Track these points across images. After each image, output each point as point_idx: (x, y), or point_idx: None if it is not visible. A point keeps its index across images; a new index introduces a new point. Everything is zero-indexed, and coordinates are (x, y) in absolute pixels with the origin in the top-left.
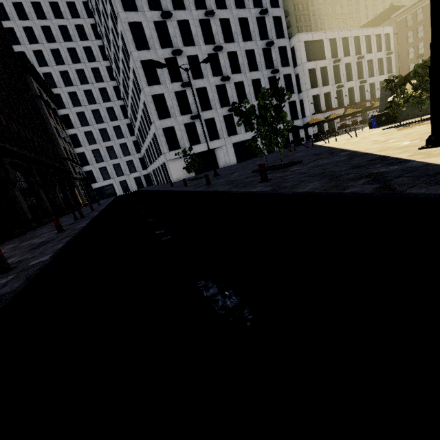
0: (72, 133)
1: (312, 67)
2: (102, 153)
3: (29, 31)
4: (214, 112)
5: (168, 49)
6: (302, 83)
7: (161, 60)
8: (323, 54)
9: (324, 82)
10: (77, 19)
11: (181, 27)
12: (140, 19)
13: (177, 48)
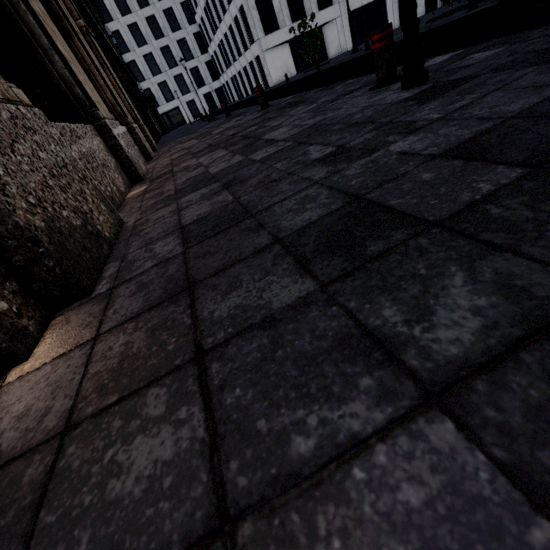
0: (113, 30)
1: None
2: (157, 59)
3: None
4: None
5: None
6: None
7: None
8: None
9: None
10: None
11: None
12: None
13: None
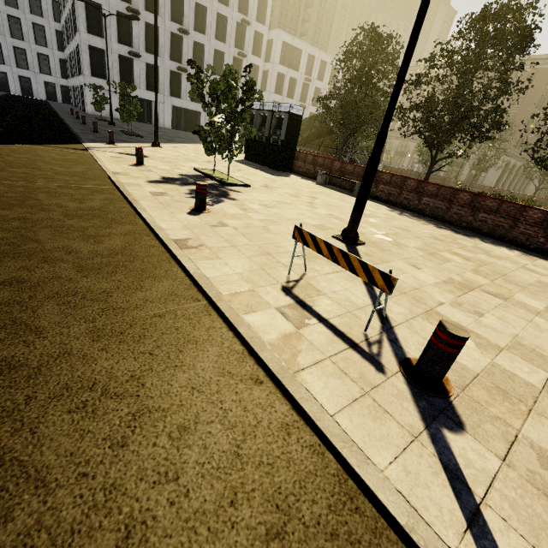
0: None
1: (283, 72)
2: None
3: None
4: (160, 60)
5: None
6: (269, 83)
7: None
8: (298, 65)
9: (290, 94)
10: None
11: None
12: None
13: None
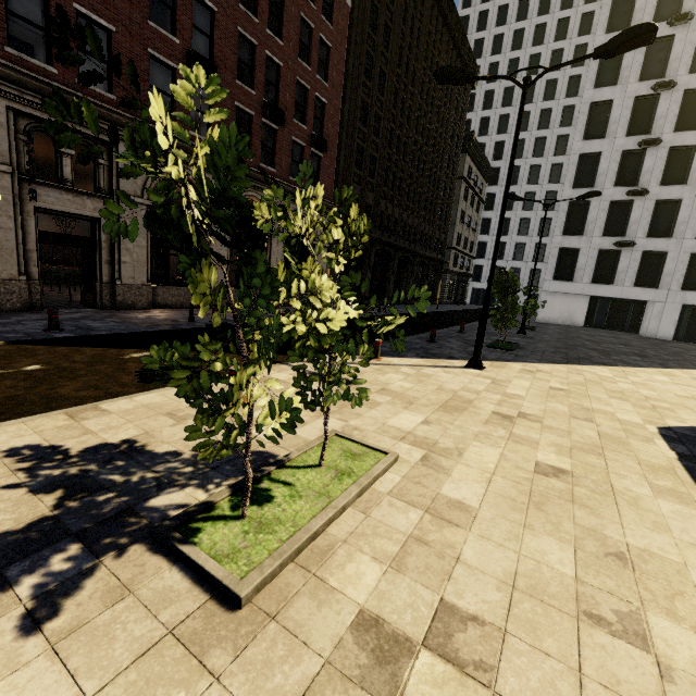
0: (487, 217)
1: None
2: (507, 249)
3: (509, 91)
4: (673, 243)
5: (637, 137)
6: None
7: (614, 154)
8: None
9: None
10: (577, 68)
11: (689, 99)
12: (613, 96)
13: (656, 135)
